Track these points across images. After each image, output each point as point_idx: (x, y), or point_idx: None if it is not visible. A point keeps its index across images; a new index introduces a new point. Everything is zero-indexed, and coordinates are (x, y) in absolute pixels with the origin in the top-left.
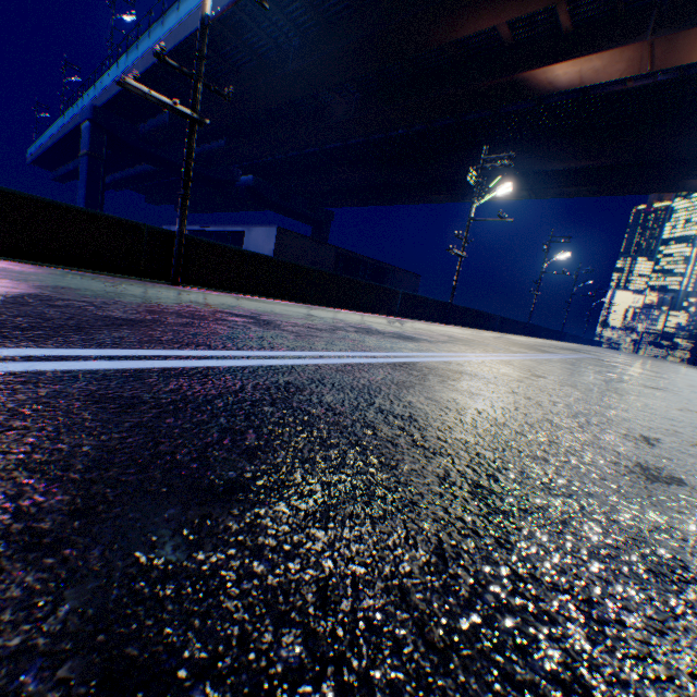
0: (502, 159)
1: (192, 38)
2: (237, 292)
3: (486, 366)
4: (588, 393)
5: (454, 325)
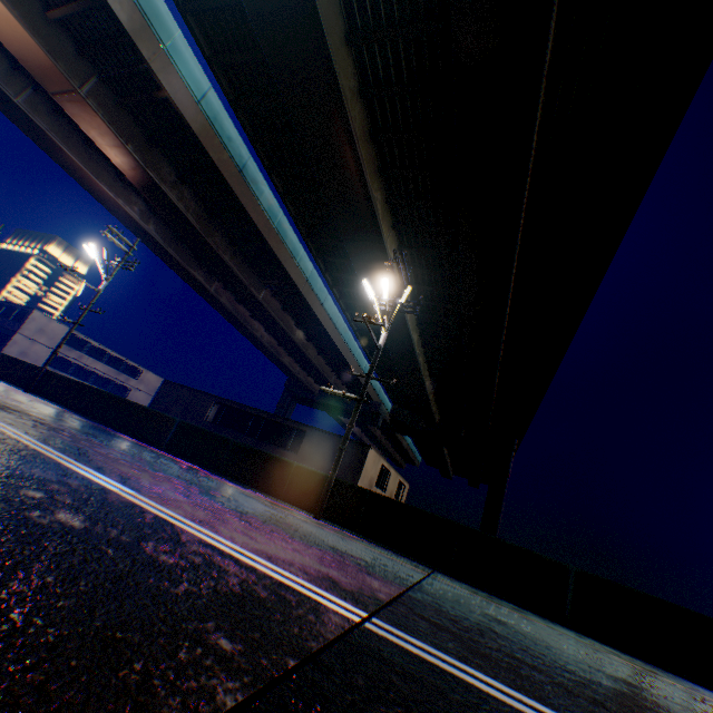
0: (120, 235)
1: None
2: None
3: None
4: None
5: (56, 402)
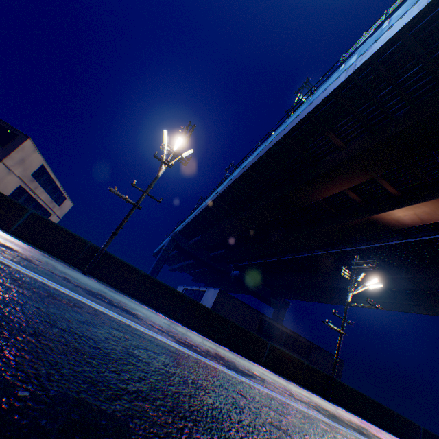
0: (369, 263)
1: (209, 205)
2: (124, 292)
3: (38, 282)
4: (2, 283)
5: (344, 407)
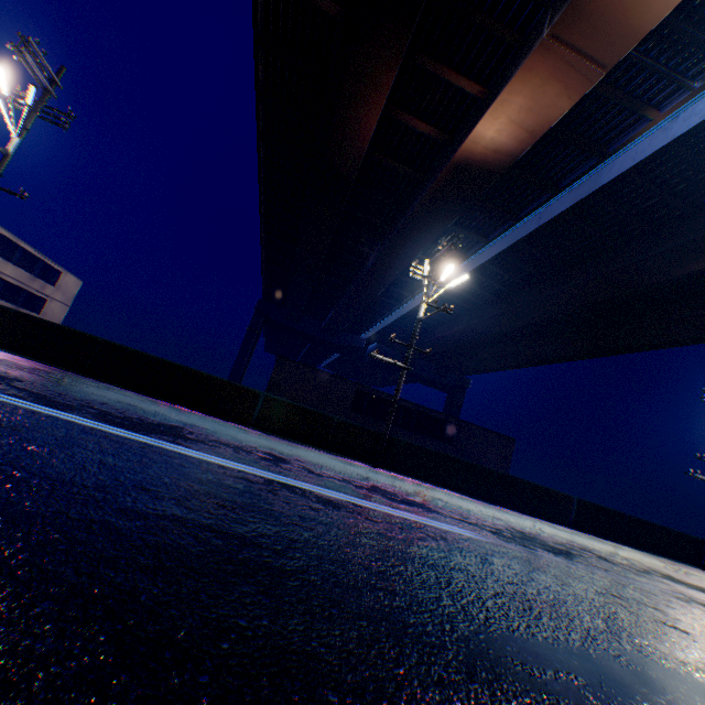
0: (452, 244)
1: (263, 233)
2: None
3: None
4: None
5: (415, 477)
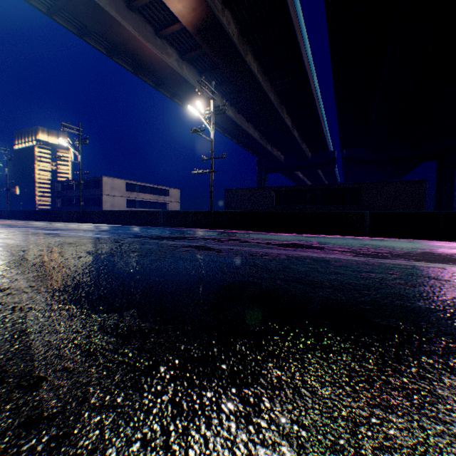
0: (206, 85)
1: None
2: (95, 223)
3: None
4: None
5: (236, 229)
